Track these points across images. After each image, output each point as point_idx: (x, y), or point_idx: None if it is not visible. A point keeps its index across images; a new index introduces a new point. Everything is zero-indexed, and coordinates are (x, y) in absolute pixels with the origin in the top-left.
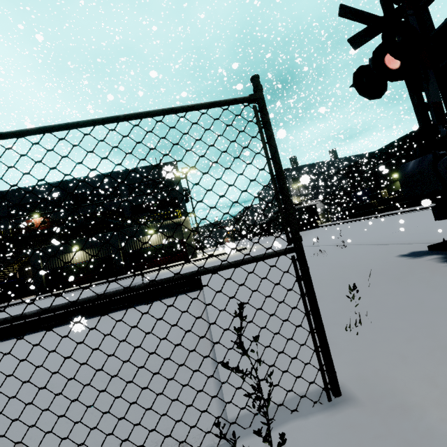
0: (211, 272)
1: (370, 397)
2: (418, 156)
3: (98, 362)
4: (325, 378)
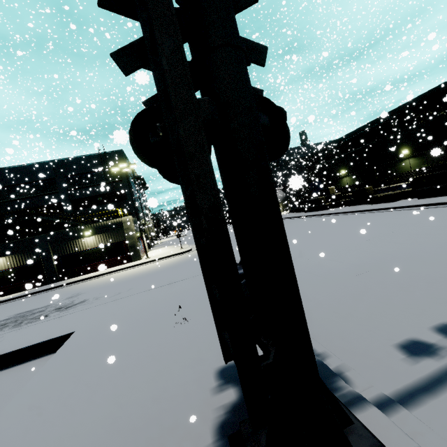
0: None
1: None
2: None
3: None
4: None
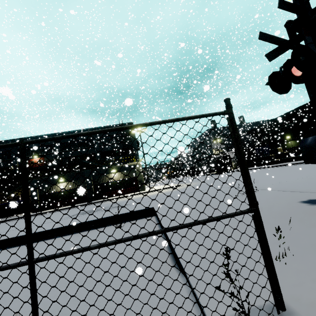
0: (202, 223)
1: (306, 312)
2: (314, 133)
3: (91, 268)
4: (275, 298)
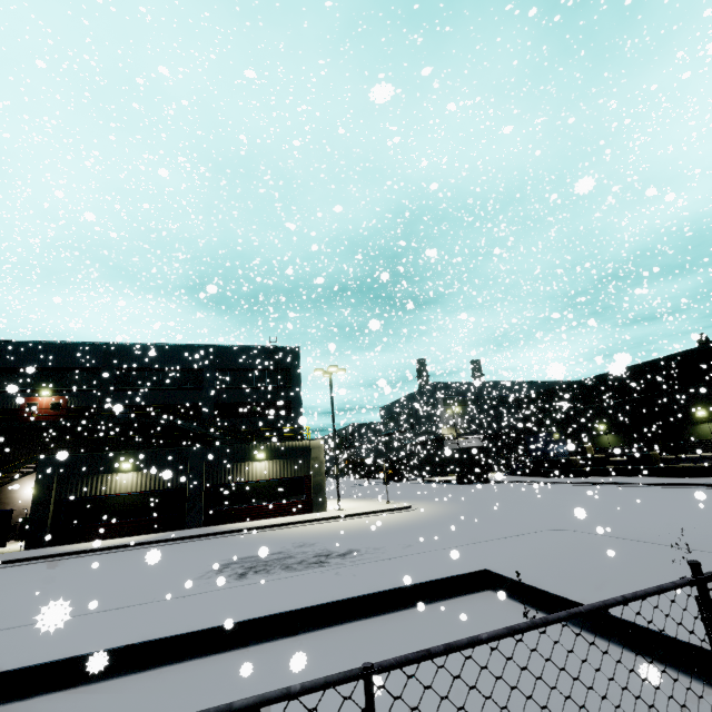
0: None
1: None
2: None
3: None
4: None
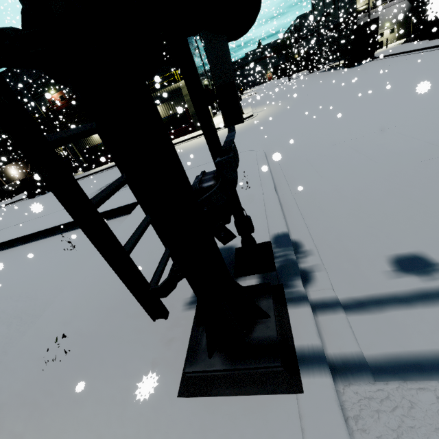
0: None
1: None
2: None
3: (37, 294)
4: None
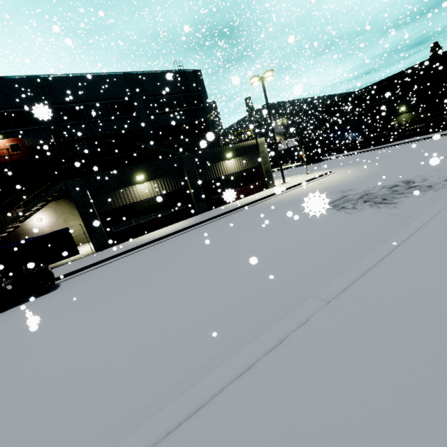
0: None
1: None
2: None
3: None
4: None
